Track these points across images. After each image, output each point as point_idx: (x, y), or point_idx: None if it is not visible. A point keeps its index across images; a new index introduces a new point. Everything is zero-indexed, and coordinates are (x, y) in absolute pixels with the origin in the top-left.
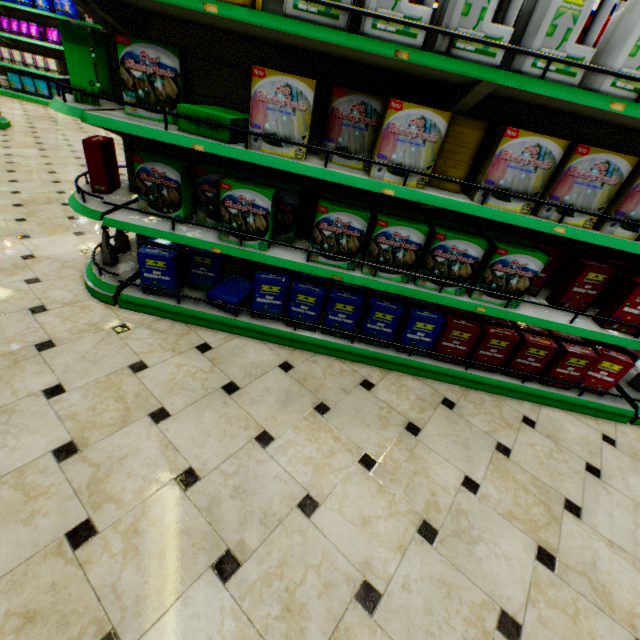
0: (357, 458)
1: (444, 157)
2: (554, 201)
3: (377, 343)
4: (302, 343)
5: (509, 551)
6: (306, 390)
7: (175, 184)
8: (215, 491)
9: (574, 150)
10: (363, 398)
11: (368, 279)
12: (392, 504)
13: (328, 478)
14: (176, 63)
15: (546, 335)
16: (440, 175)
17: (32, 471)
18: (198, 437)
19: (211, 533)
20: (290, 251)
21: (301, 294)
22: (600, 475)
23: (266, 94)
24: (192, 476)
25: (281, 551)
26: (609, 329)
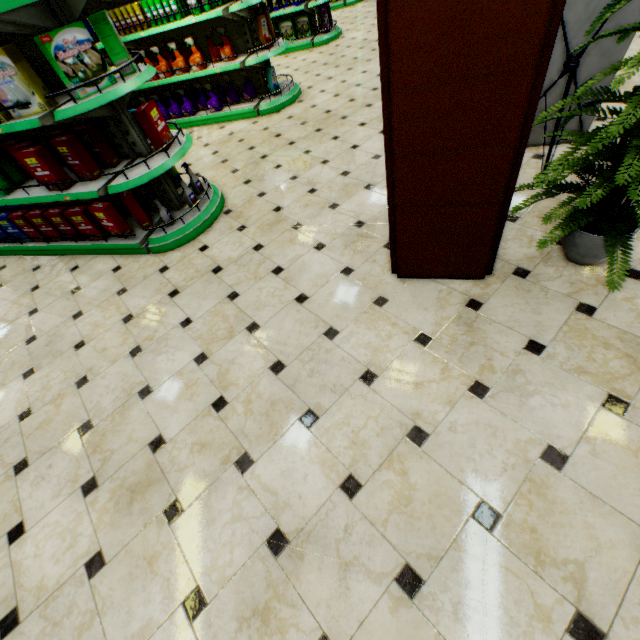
0: None
1: None
2: None
3: (10, 241)
4: None
5: None
6: None
7: None
8: None
9: None
10: None
11: None
12: None
13: None
14: None
15: (72, 204)
16: None
17: None
18: None
19: None
20: None
21: None
22: (77, 292)
23: None
24: None
25: None
26: (53, 191)
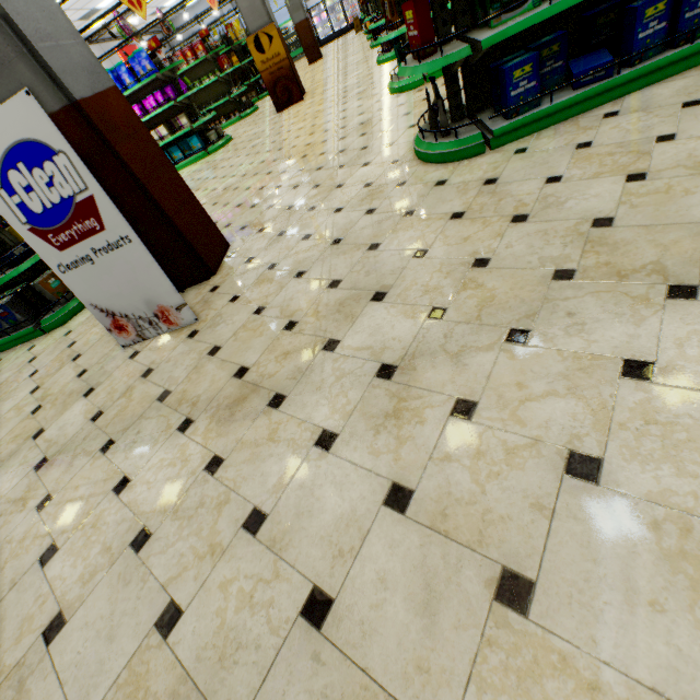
0: None
1: None
2: None
3: None
4: None
5: None
6: None
7: None
8: None
9: None
10: None
11: None
12: None
13: None
14: None
15: None
16: None
17: (634, 191)
18: None
19: None
20: None
21: None
22: None
23: None
24: None
25: None
26: None
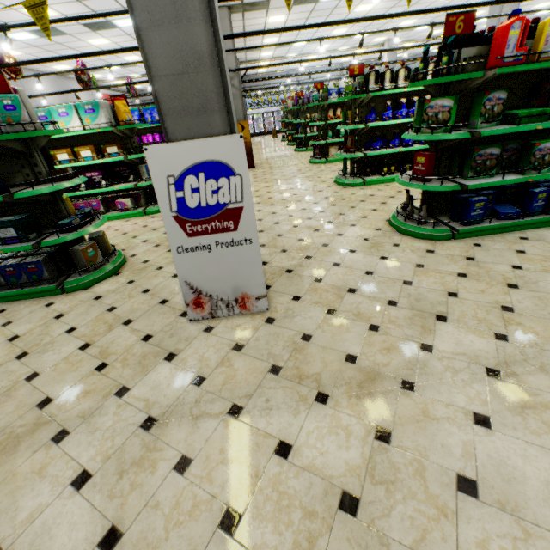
0: None
1: None
2: None
3: None
4: None
5: None
6: None
7: (495, 156)
8: None
9: None
10: None
11: None
12: None
13: None
14: (505, 96)
15: None
16: None
17: None
18: None
19: None
20: None
21: None
22: None
23: None
24: None
25: None
26: None
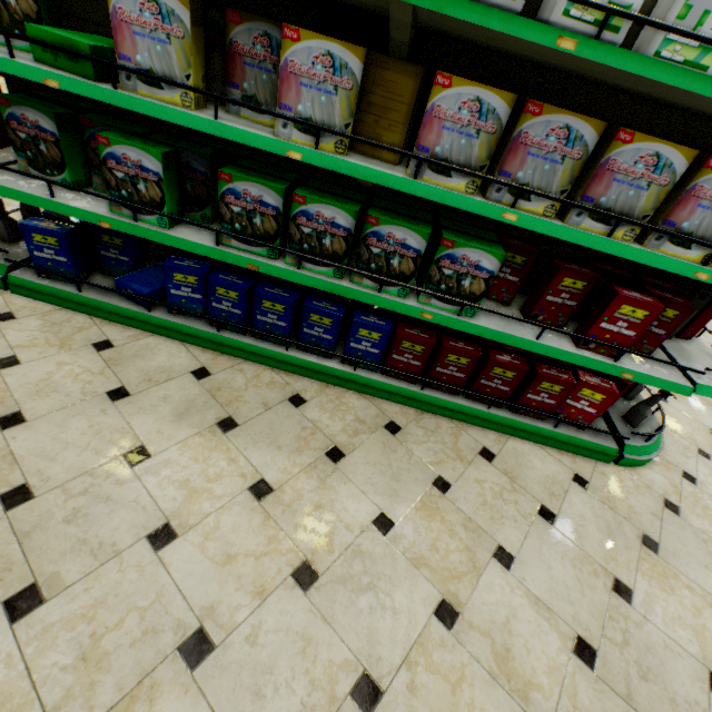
0: (249, 484)
1: (375, 115)
2: (505, 178)
3: (318, 352)
4: (228, 347)
5: (402, 603)
6: (216, 402)
7: (53, 137)
8: (47, 513)
9: (524, 108)
10: (286, 415)
11: (291, 271)
12: (273, 540)
13: (202, 506)
14: None
15: (521, 354)
16: (373, 139)
17: None
18: (51, 449)
19: (20, 563)
20: (202, 232)
21: (220, 287)
22: (554, 521)
23: (129, 12)
24: (24, 494)
25: (104, 589)
26: (585, 349)
